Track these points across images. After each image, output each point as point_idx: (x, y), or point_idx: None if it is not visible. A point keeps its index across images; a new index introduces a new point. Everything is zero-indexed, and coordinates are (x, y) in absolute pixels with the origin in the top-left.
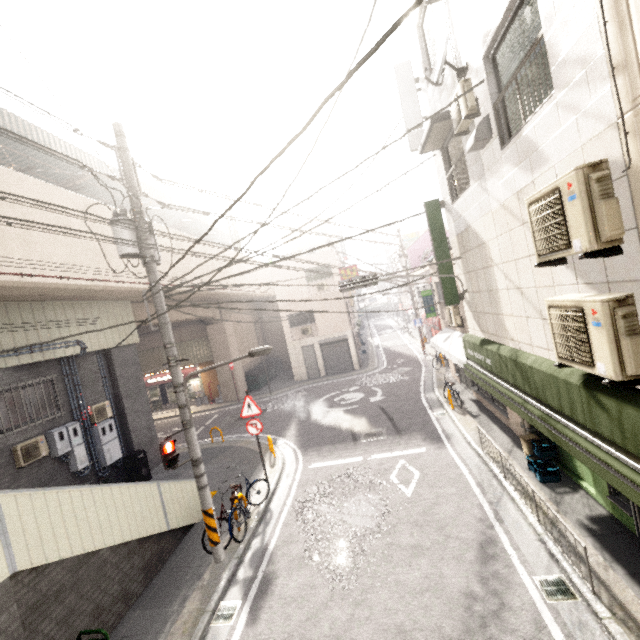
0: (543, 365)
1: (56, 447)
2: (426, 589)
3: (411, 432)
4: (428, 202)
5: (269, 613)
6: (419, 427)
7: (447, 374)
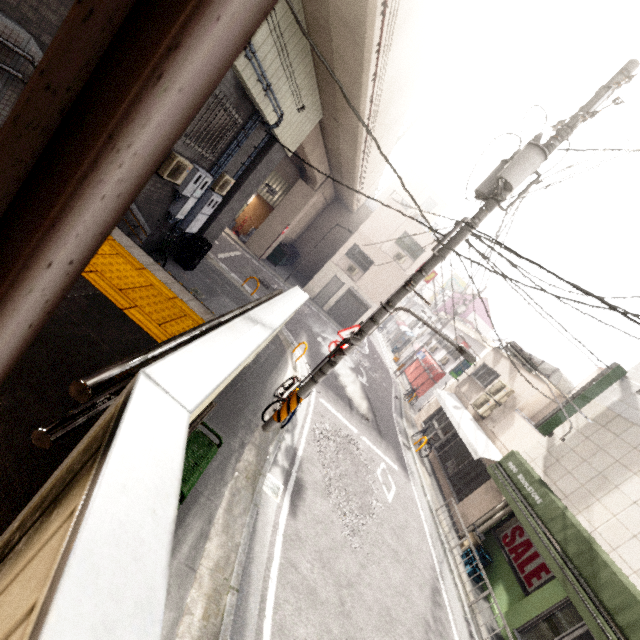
0: (624, 577)
1: (187, 185)
2: (403, 594)
3: (388, 443)
4: (621, 367)
5: (304, 518)
6: (393, 444)
7: (410, 412)
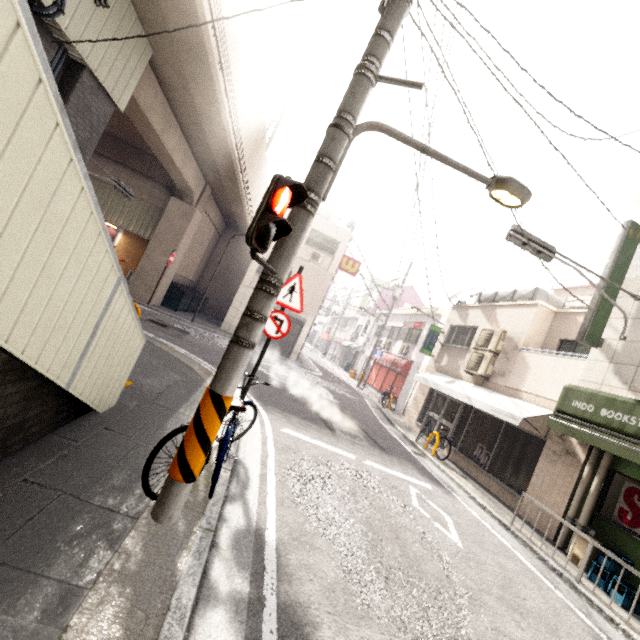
0: None
1: None
2: None
3: (398, 457)
4: (635, 223)
5: None
6: (404, 456)
7: (397, 417)
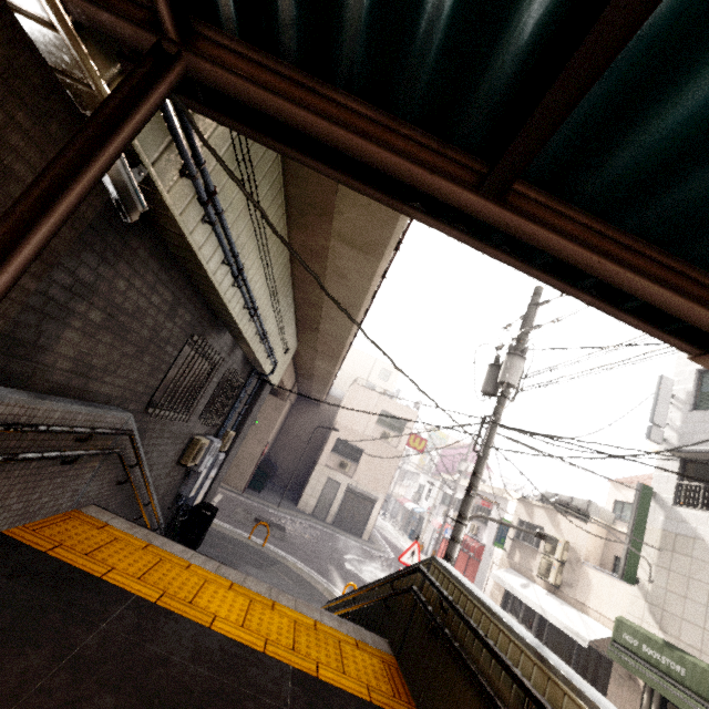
0: None
1: (203, 459)
2: None
3: None
4: (645, 485)
5: None
6: None
7: None
